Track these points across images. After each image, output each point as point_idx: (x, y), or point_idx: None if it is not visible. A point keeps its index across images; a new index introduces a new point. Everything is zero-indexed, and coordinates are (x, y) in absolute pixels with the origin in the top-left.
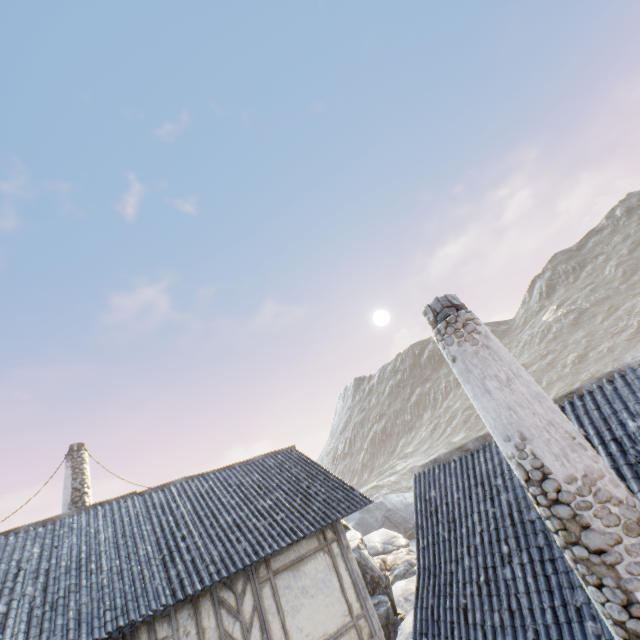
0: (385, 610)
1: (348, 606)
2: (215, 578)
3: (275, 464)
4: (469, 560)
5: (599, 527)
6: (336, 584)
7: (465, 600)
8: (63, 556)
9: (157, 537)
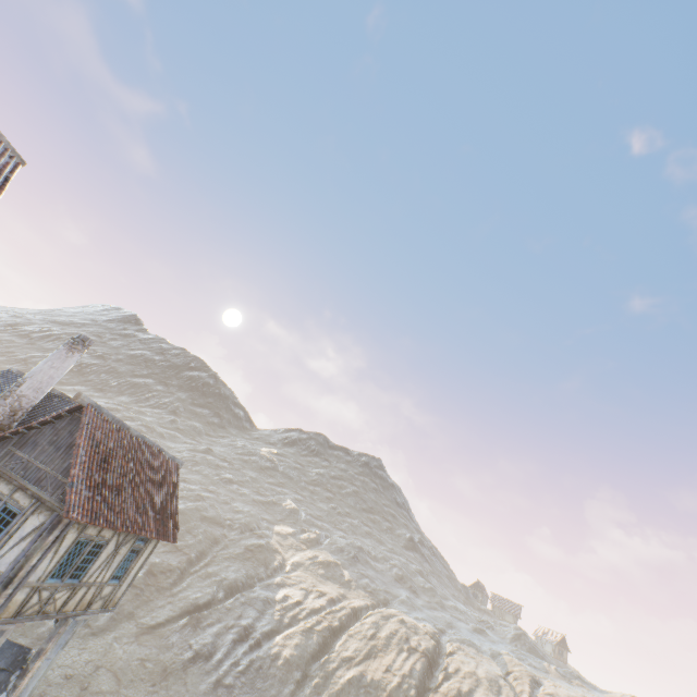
0: None
1: None
2: None
3: None
4: None
5: (8, 402)
6: None
7: None
8: None
9: None
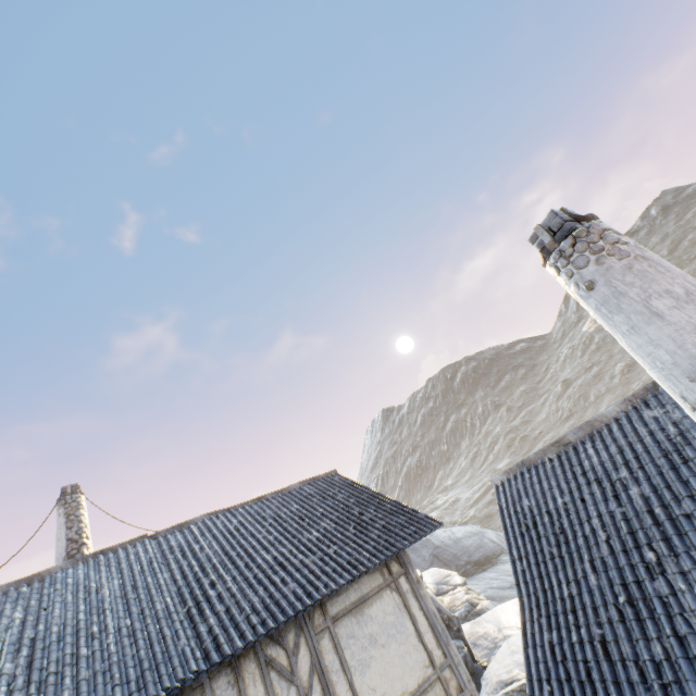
0: (462, 657)
1: (428, 655)
2: (260, 631)
3: (316, 491)
4: (596, 578)
5: None
6: (410, 628)
7: (600, 630)
8: (54, 619)
9: (178, 586)
